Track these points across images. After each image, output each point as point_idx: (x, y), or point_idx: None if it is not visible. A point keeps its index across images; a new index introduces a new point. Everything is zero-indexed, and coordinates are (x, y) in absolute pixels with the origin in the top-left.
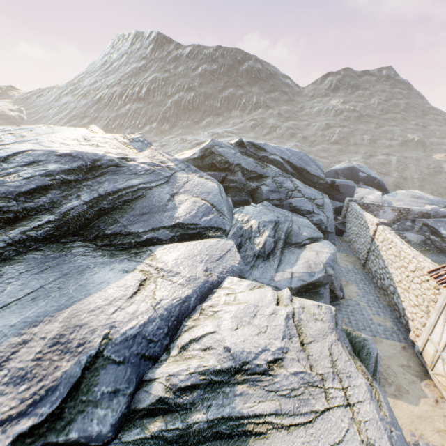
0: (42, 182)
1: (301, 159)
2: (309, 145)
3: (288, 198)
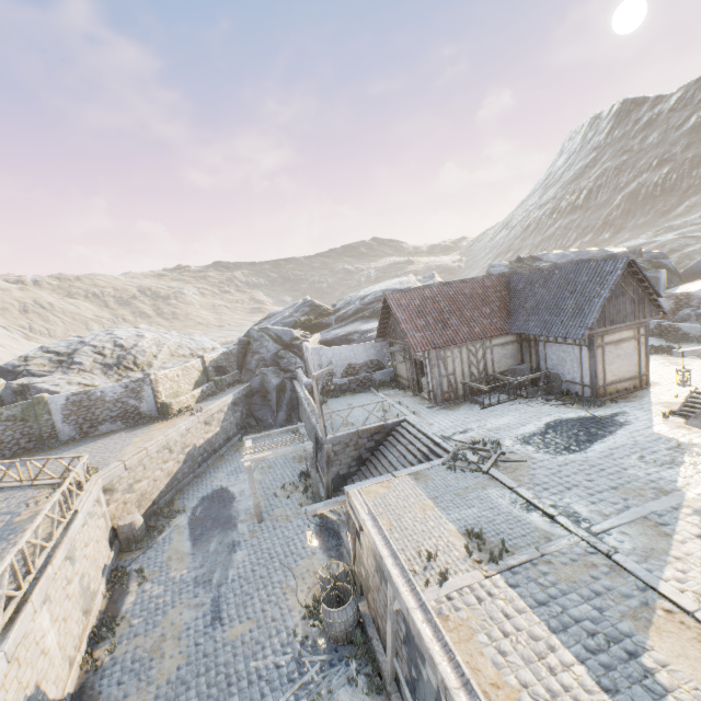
0: (373, 300)
1: None
2: None
3: None
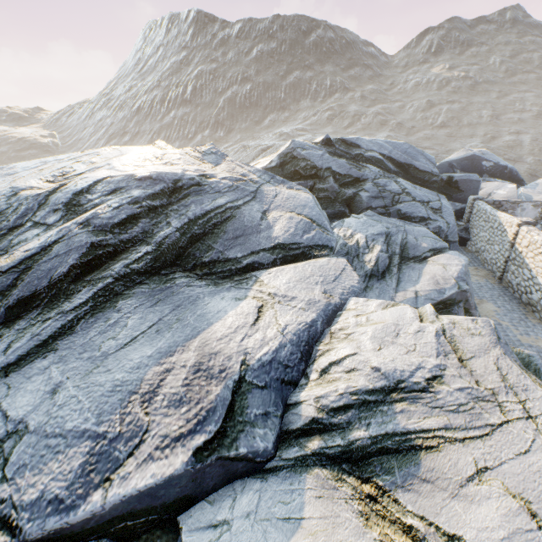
0: (131, 211)
1: (405, 153)
2: (406, 134)
3: (394, 204)
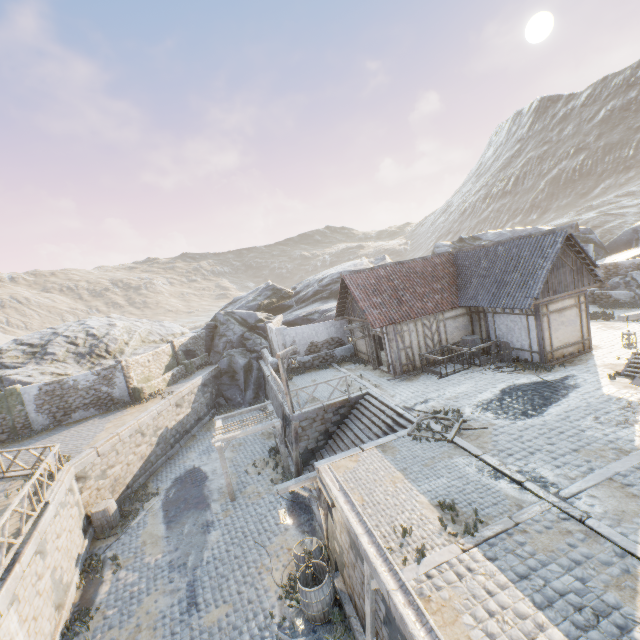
0: (330, 282)
1: None
2: None
3: None
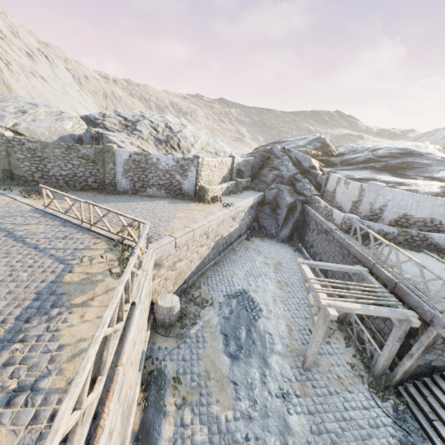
0: (387, 155)
1: None
2: None
3: None
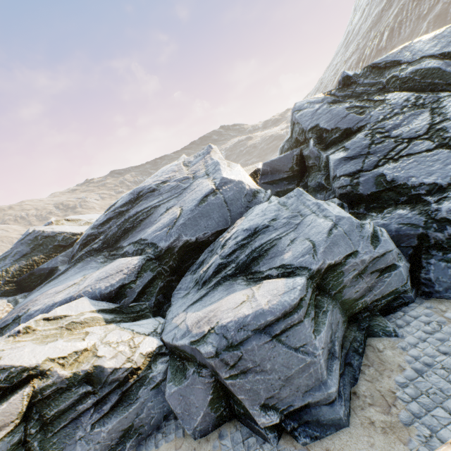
0: (110, 216)
1: None
2: None
3: (381, 163)
